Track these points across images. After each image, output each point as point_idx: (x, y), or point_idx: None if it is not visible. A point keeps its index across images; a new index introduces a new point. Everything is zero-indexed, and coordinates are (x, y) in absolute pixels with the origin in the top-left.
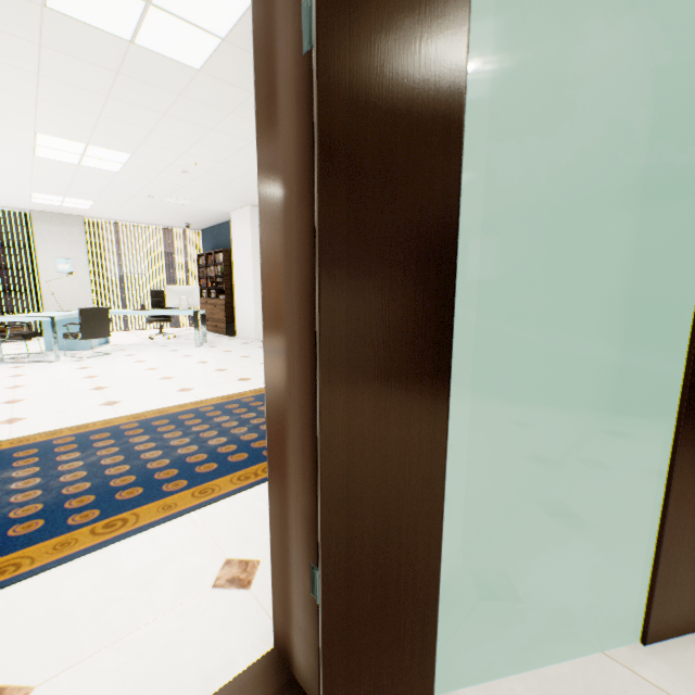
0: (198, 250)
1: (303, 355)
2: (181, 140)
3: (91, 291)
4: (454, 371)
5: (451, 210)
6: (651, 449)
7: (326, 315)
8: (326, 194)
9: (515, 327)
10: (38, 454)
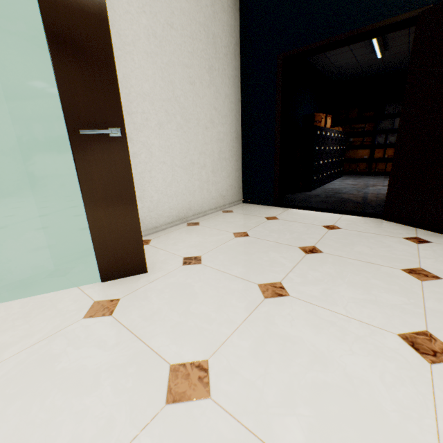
0: None
1: None
2: None
3: None
4: None
5: None
6: (234, 216)
7: None
8: None
9: None
10: None
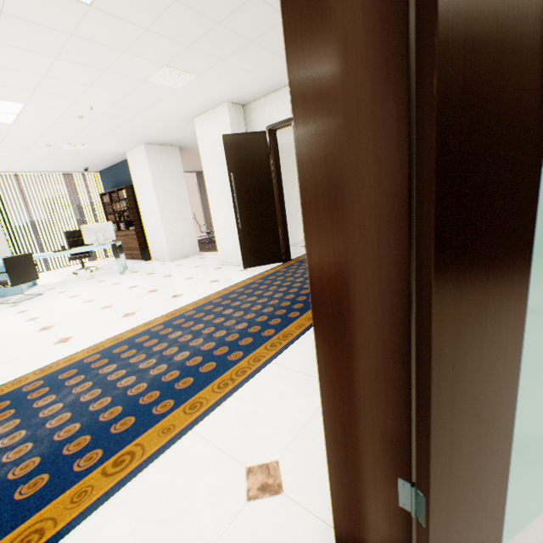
0: (99, 190)
1: (385, 276)
2: (75, 85)
3: (6, 241)
4: None
5: None
6: None
7: (438, 226)
8: (442, 73)
9: None
10: (12, 405)
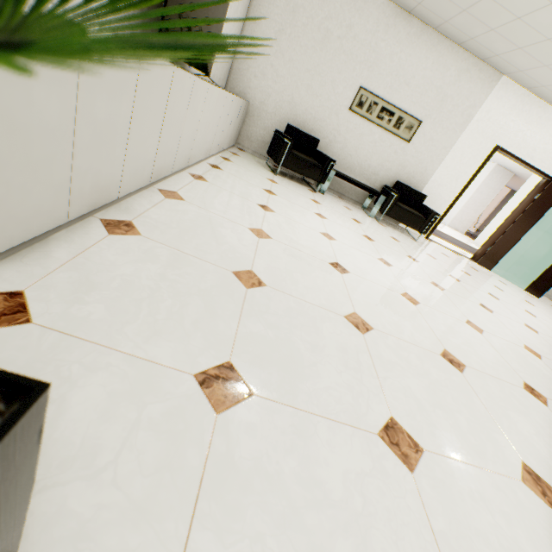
0: None
1: (508, 225)
2: None
3: None
4: (526, 242)
5: (538, 219)
6: None
7: (515, 222)
8: (525, 212)
9: (548, 246)
10: None
